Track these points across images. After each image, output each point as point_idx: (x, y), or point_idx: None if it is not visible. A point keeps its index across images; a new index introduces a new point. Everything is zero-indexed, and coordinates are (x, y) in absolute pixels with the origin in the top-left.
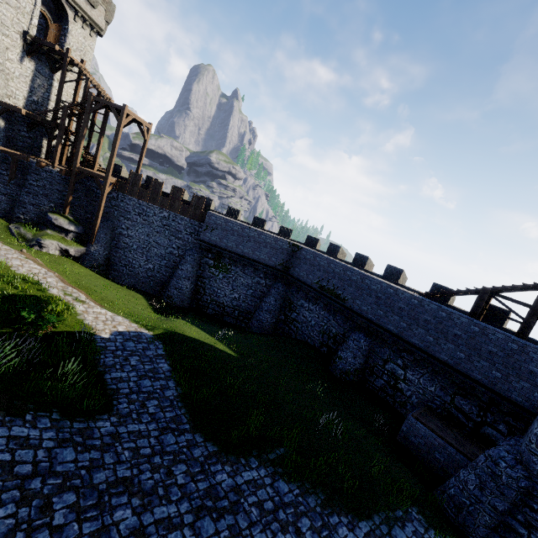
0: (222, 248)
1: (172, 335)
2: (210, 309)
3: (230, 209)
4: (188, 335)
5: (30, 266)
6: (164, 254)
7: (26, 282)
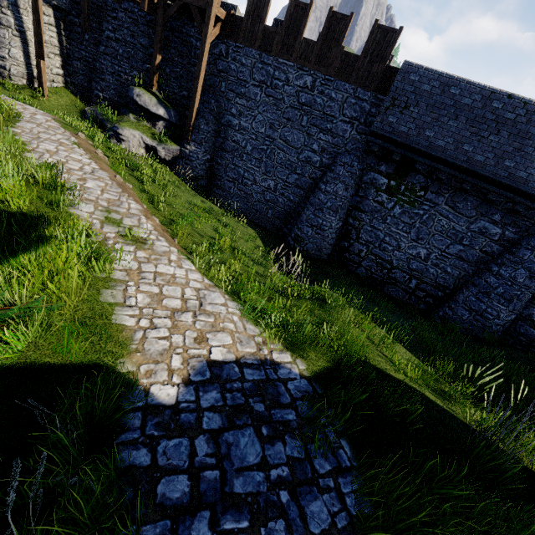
0: (418, 150)
1: (357, 379)
2: (362, 269)
3: None
4: (391, 375)
5: (70, 155)
6: (295, 162)
7: (34, 181)
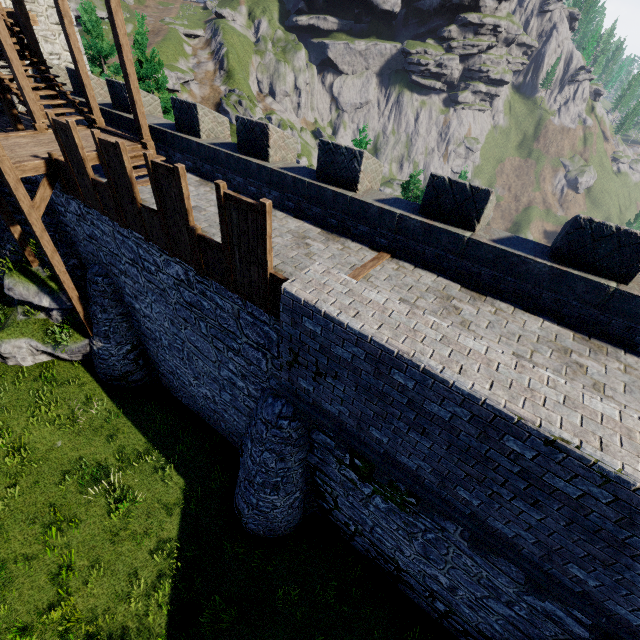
0: (368, 453)
1: None
2: (358, 545)
3: (440, 189)
4: None
5: None
6: (219, 378)
7: None
